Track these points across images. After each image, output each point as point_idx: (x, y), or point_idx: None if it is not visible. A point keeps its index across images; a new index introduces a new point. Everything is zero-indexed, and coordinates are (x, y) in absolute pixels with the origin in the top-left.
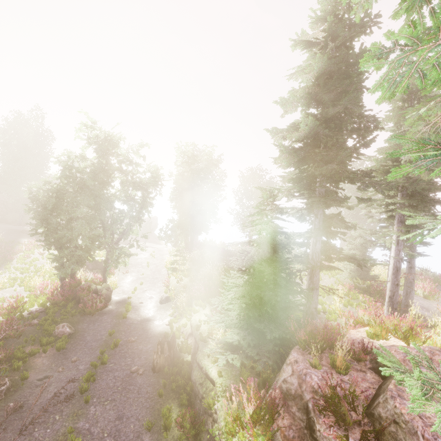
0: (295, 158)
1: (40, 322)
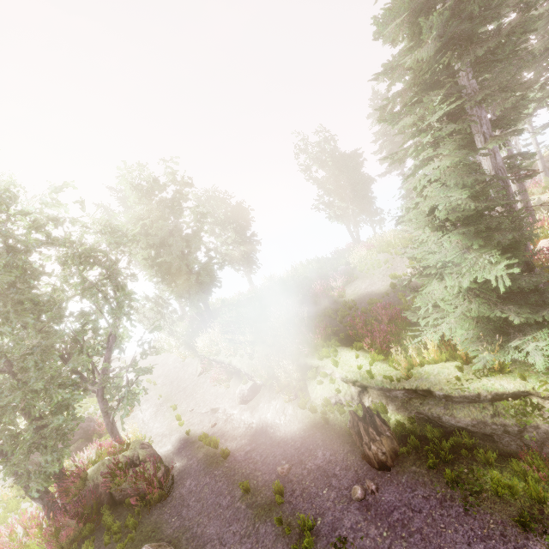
0: (439, 45)
1: None
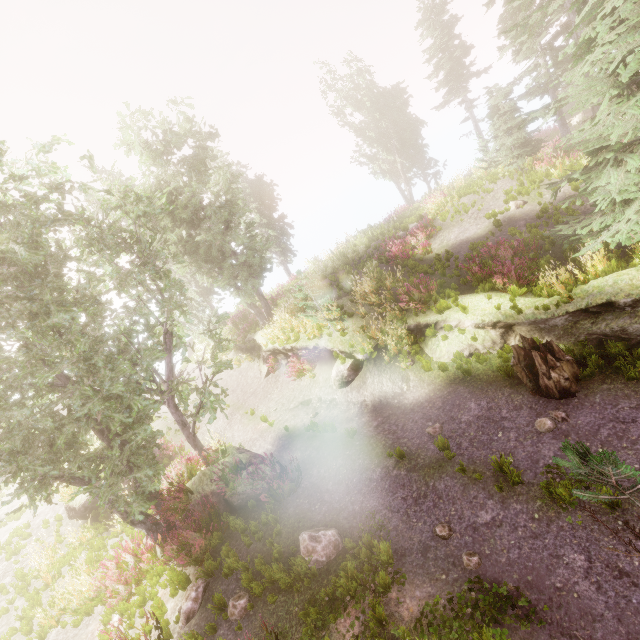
0: None
1: (260, 589)
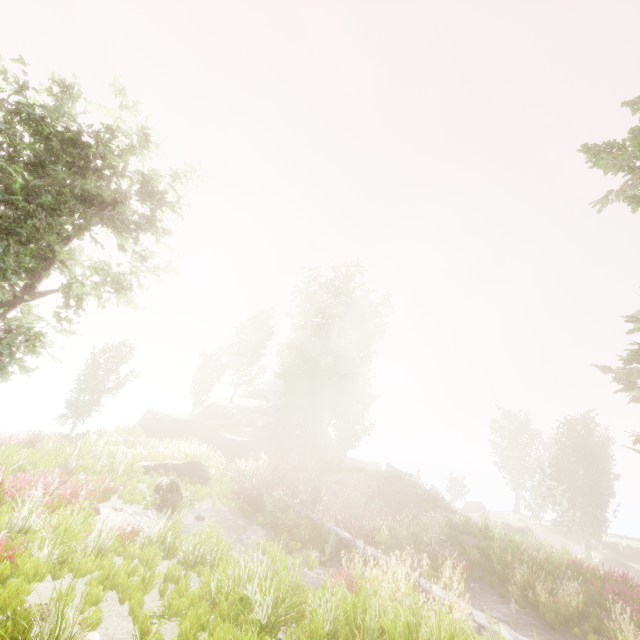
0: None
1: None
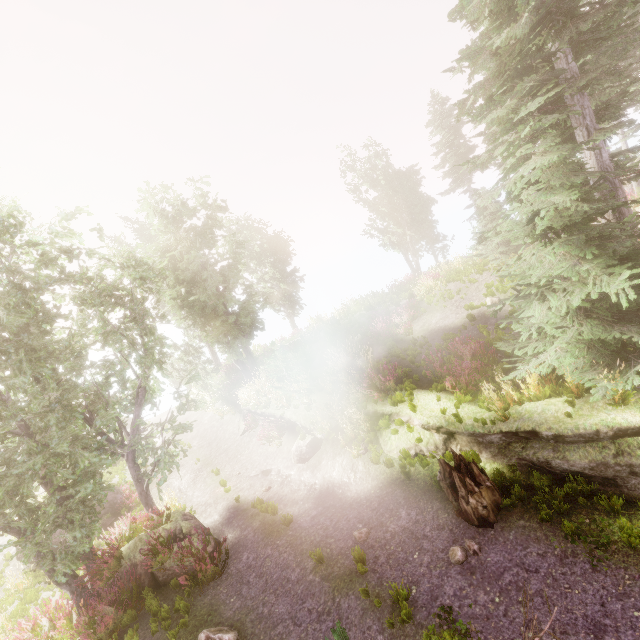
0: (535, 20)
1: None
